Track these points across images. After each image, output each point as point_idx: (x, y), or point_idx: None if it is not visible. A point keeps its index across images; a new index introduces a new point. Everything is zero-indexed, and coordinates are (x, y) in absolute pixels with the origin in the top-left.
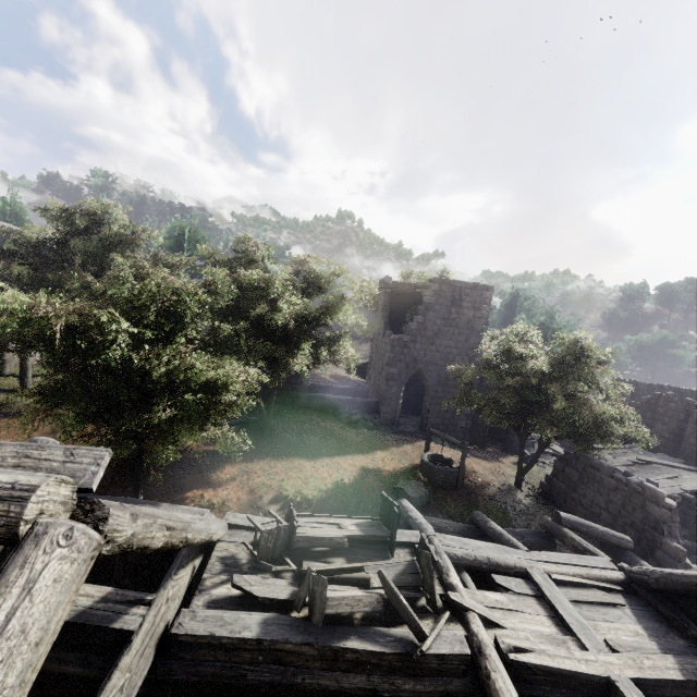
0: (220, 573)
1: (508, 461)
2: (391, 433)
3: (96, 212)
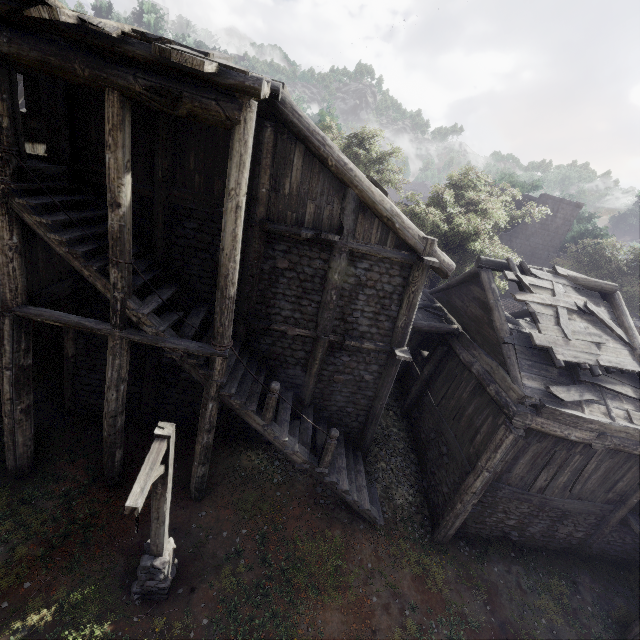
0: (528, 327)
1: None
2: None
3: (372, 136)
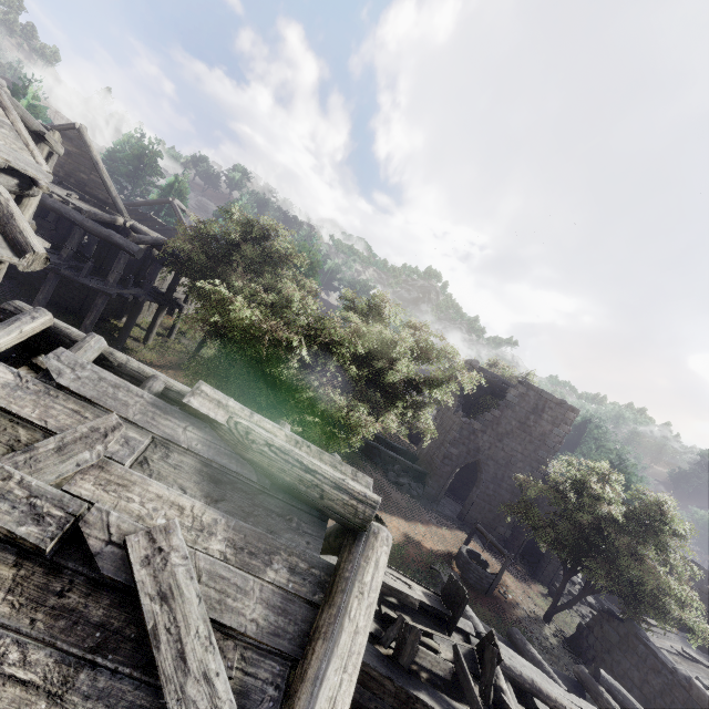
0: None
1: (535, 588)
2: (430, 510)
3: (270, 229)
